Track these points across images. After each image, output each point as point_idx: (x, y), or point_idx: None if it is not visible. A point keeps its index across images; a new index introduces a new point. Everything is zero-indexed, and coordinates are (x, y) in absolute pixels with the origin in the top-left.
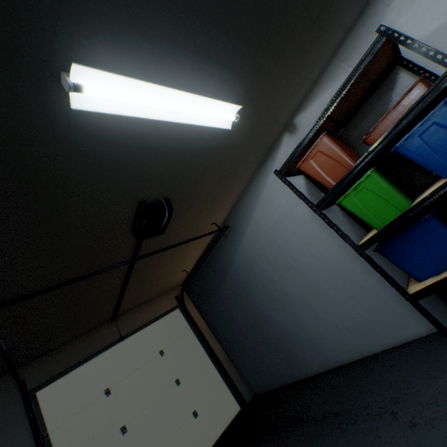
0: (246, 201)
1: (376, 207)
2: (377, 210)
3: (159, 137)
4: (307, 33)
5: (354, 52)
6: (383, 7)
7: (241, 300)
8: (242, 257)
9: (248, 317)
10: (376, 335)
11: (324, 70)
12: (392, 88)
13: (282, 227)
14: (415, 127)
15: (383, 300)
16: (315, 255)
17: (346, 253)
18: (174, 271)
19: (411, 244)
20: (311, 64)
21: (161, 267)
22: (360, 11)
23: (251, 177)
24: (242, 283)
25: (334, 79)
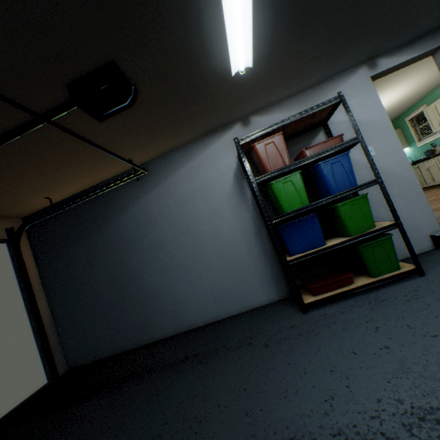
0: (176, 158)
1: (292, 197)
2: (291, 199)
3: (195, 18)
4: (303, 63)
5: (306, 102)
6: (329, 90)
7: (114, 254)
8: (141, 209)
9: (113, 274)
10: (234, 302)
11: (285, 99)
12: (314, 137)
13: (199, 195)
14: (332, 158)
15: (250, 275)
16: (216, 228)
17: (241, 233)
18: (38, 190)
19: (299, 229)
20: (286, 86)
21: (32, 172)
22: (319, 82)
23: (193, 139)
24: (125, 236)
25: (288, 109)
